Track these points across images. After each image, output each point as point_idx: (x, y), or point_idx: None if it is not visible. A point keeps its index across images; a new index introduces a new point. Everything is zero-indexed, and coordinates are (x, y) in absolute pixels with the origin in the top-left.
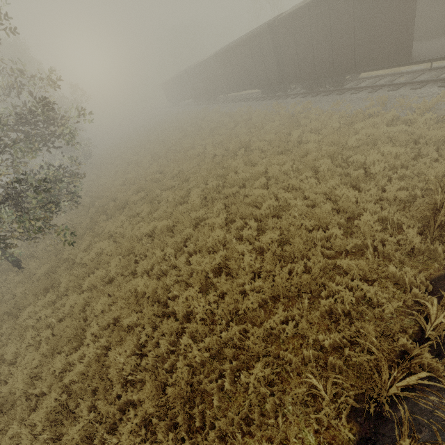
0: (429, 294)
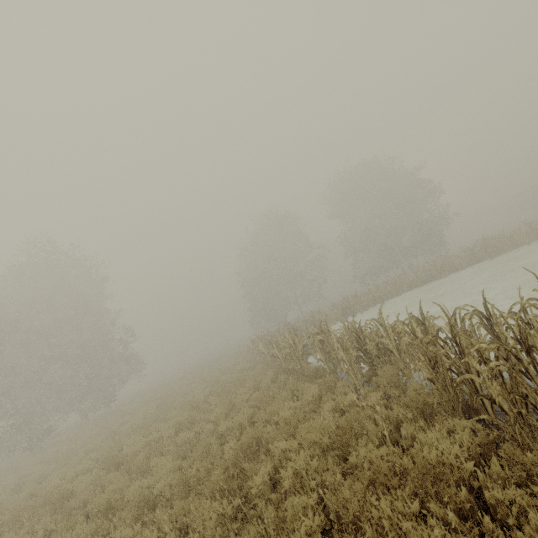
0: None
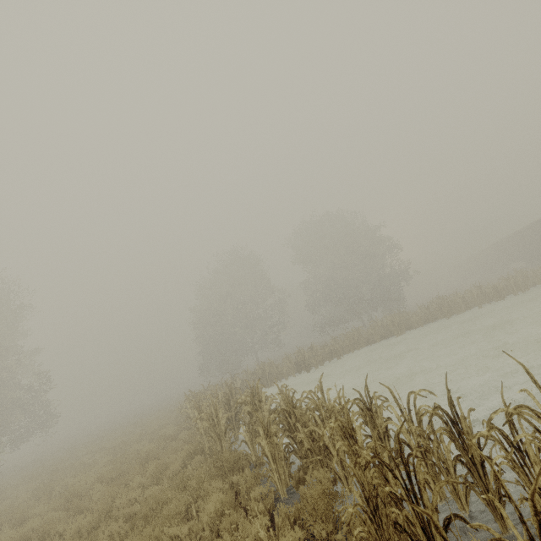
0: (510, 294)
